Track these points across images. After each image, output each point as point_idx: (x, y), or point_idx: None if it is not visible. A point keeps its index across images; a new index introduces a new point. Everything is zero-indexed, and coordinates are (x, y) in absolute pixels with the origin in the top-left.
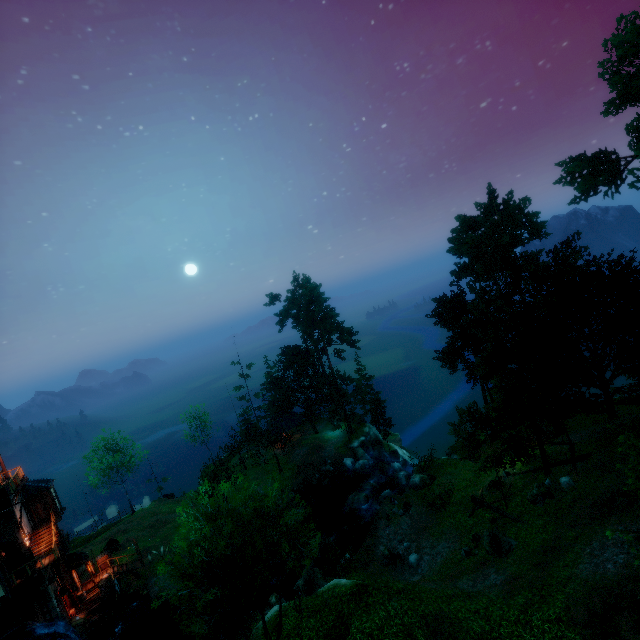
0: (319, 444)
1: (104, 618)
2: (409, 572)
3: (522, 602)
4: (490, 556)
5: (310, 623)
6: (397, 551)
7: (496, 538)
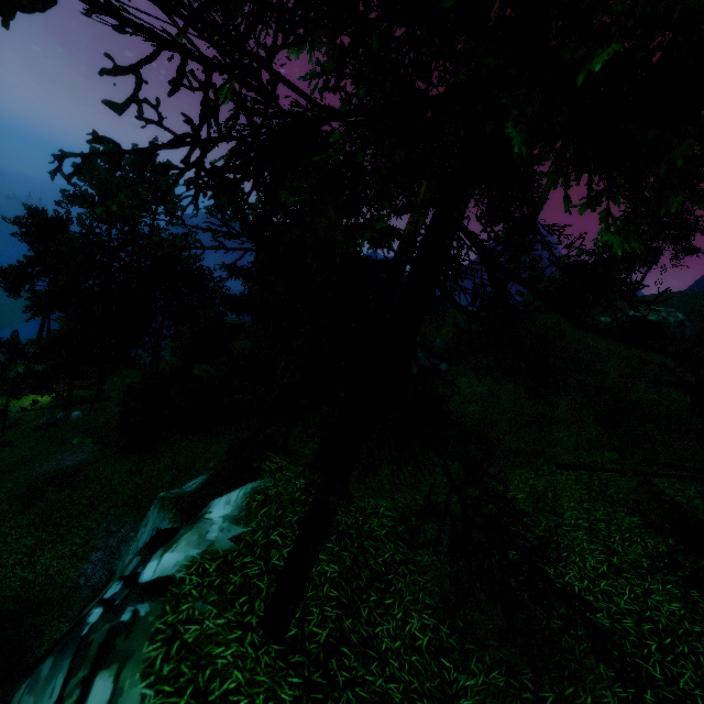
0: None
1: None
2: None
3: None
4: None
5: None
6: None
7: None
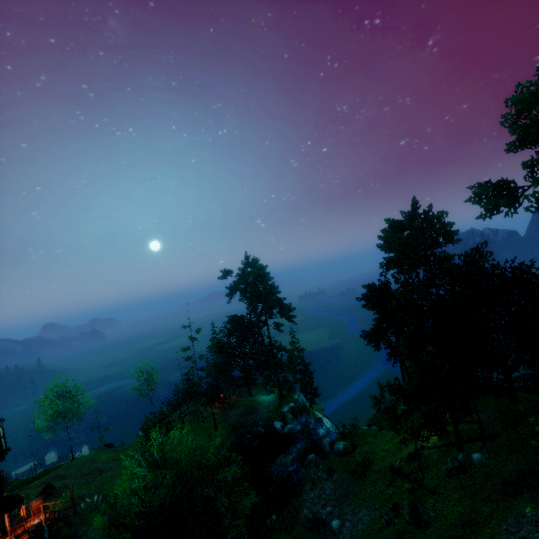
0: (253, 406)
1: None
2: (331, 538)
3: None
4: (410, 526)
5: None
6: (320, 515)
7: (416, 508)
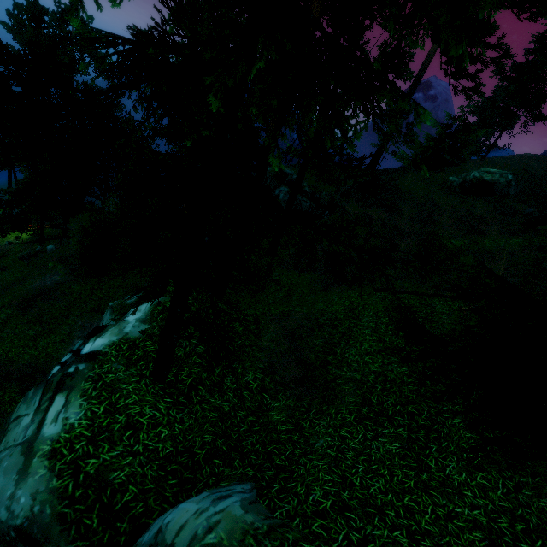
0: None
1: None
2: None
3: None
4: None
5: None
6: None
7: None
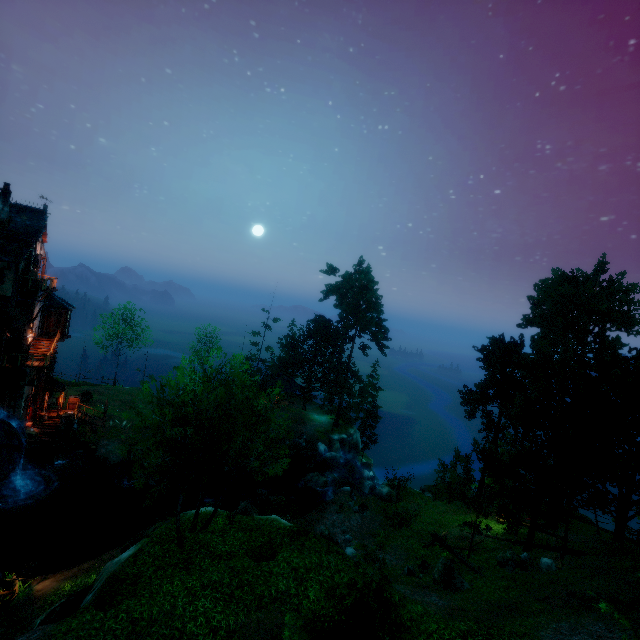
0: (302, 418)
1: (52, 443)
2: None
3: (463, 628)
4: (435, 584)
5: (238, 534)
6: (336, 538)
7: (451, 570)
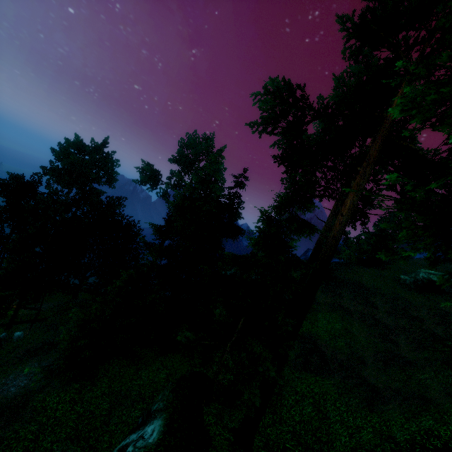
0: None
1: None
2: None
3: None
4: None
5: None
6: None
7: None
